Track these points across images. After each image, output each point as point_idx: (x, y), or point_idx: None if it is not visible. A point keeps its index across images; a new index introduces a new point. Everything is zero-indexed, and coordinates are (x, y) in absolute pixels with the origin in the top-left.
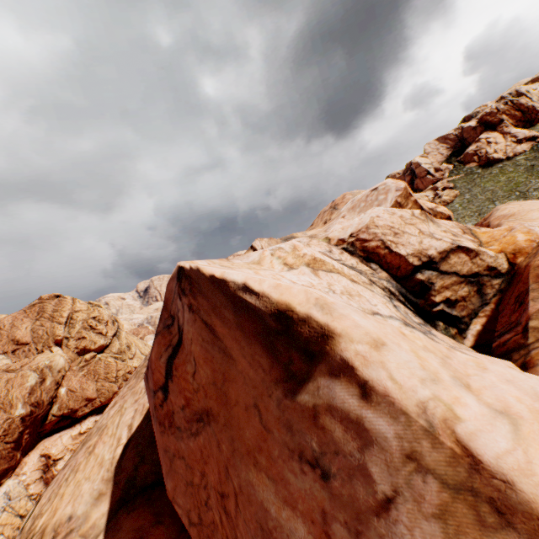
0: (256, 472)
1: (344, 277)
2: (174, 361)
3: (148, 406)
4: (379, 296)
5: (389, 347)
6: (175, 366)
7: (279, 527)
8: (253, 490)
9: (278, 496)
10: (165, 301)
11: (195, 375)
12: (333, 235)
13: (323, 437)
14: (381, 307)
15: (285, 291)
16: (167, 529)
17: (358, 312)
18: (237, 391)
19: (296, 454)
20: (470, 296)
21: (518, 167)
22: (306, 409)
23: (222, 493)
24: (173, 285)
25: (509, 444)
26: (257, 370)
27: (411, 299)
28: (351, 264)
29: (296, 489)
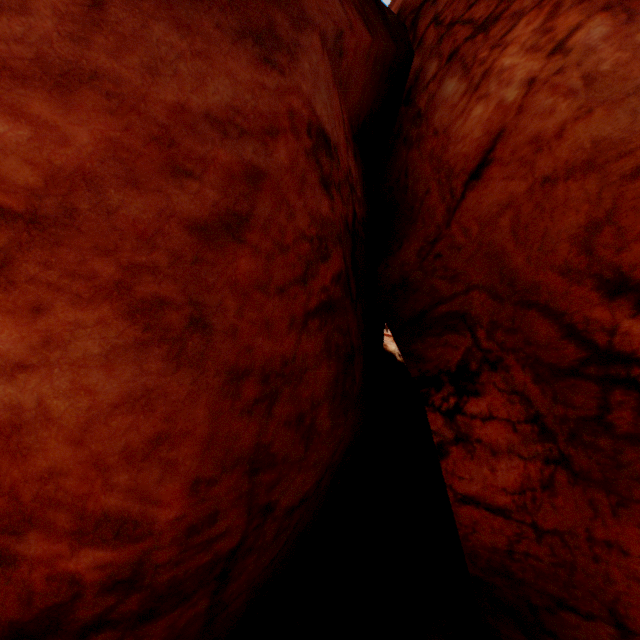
0: None
1: None
2: None
3: None
4: None
5: None
6: None
7: None
8: None
9: None
10: None
11: None
12: None
13: None
14: None
15: None
16: (364, 60)
17: None
18: None
19: None
20: None
21: None
22: None
23: None
24: None
25: None
26: None
27: None
28: None
29: None
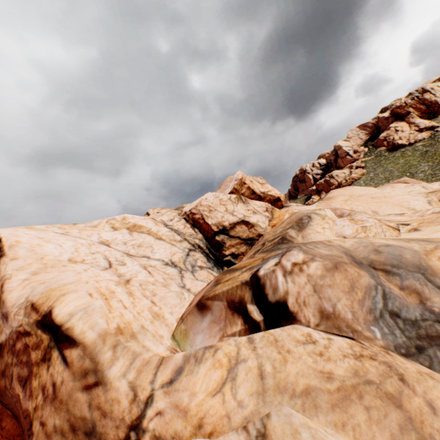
0: None
1: (151, 236)
2: None
3: None
4: (178, 248)
5: (17, 260)
6: None
7: None
8: None
9: None
10: None
11: None
12: (185, 209)
13: None
14: (158, 254)
15: (8, 241)
16: None
17: (30, 250)
18: None
19: None
20: (247, 252)
21: (415, 152)
22: None
23: None
24: None
25: (16, 285)
26: None
27: (213, 252)
28: (177, 228)
29: None
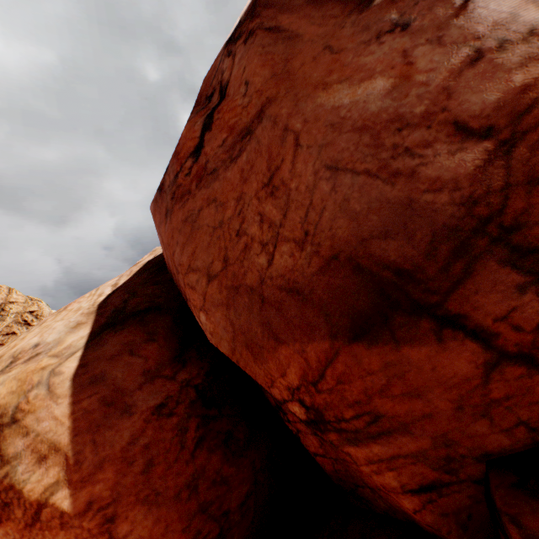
0: (325, 93)
1: None
2: (216, 110)
3: (137, 269)
4: None
5: None
6: (218, 111)
7: (353, 106)
8: (322, 108)
9: (352, 85)
10: (198, 99)
11: (247, 93)
12: None
13: (402, 5)
14: None
15: None
16: (160, 349)
17: None
18: (302, 58)
19: (374, 39)
20: None
21: None
22: (383, 3)
23: (271, 176)
24: (217, 61)
25: None
26: (327, 24)
27: None
28: None
29: (374, 62)
